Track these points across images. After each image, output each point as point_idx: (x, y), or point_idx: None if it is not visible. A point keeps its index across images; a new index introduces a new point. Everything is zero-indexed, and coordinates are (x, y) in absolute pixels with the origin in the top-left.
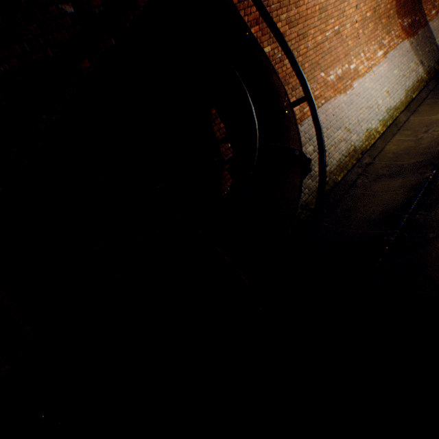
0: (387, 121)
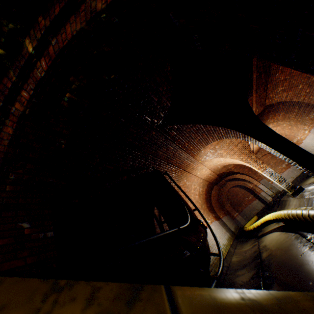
0: (226, 249)
